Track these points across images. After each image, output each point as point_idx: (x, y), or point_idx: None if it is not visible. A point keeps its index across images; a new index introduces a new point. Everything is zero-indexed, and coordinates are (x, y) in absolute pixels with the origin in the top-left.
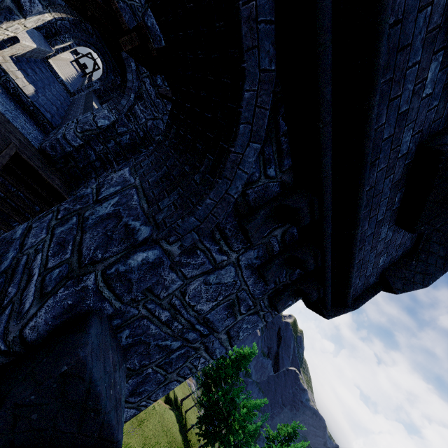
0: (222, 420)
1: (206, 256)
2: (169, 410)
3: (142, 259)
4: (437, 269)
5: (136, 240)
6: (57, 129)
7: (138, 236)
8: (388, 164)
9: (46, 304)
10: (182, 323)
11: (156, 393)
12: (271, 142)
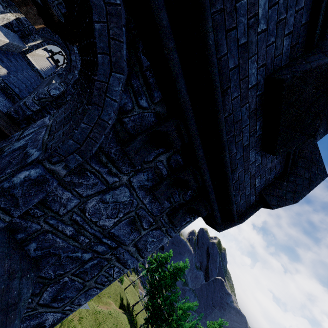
0: (164, 320)
1: (97, 177)
2: (122, 314)
3: (24, 176)
4: (304, 188)
5: (26, 162)
6: (22, 99)
7: (29, 159)
8: (240, 94)
9: None
10: (88, 237)
11: (78, 299)
12: (137, 75)
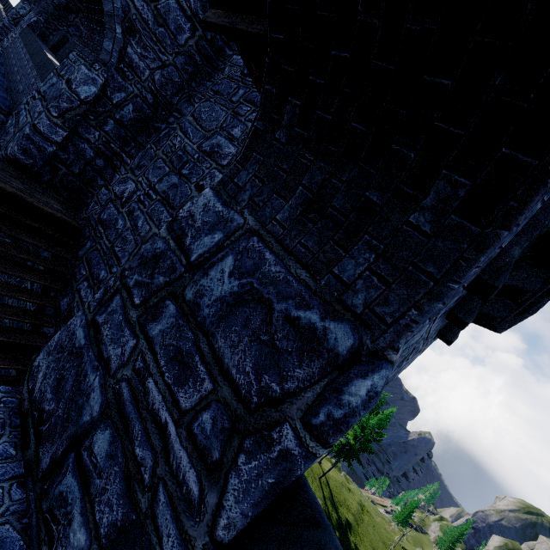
0: None
1: None
2: None
3: (367, 391)
4: None
5: (335, 354)
6: (15, 116)
7: (332, 344)
8: None
9: (230, 487)
10: None
11: None
12: None
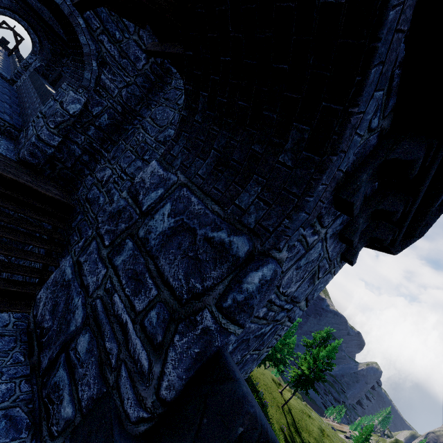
0: None
1: (301, 244)
2: None
3: (259, 280)
4: None
5: (237, 257)
6: (25, 131)
7: (235, 251)
8: None
9: (169, 359)
10: (274, 310)
11: (251, 368)
12: None
